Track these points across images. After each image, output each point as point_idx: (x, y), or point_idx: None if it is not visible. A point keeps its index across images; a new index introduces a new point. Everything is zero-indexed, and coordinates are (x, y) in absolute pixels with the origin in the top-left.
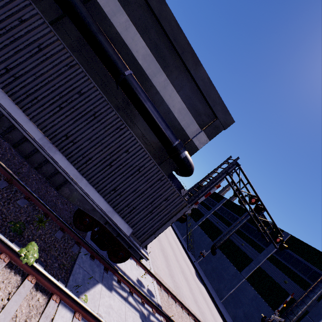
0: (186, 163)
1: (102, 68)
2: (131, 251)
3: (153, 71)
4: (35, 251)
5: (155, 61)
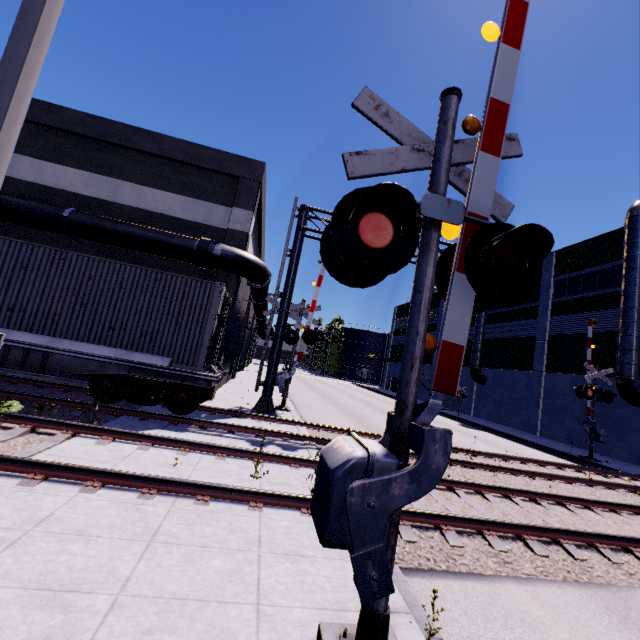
0: (232, 258)
1: (46, 237)
2: (190, 384)
3: (109, 190)
4: (14, 401)
5: (103, 177)
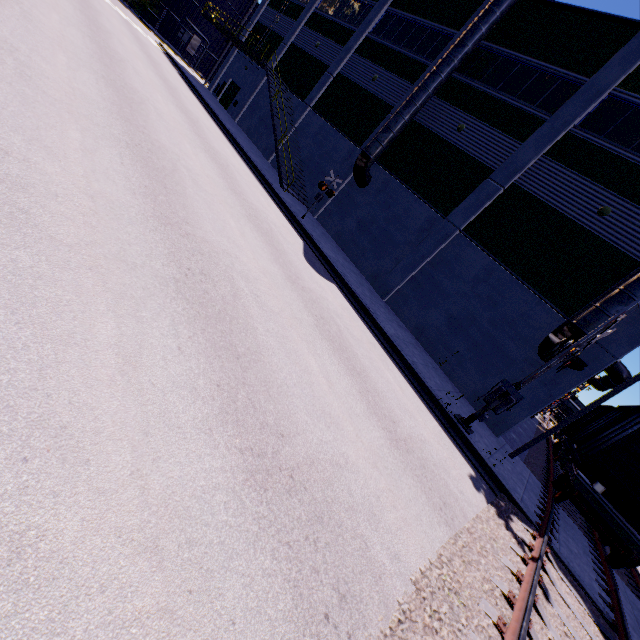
0: None
1: None
2: None
3: None
4: None
5: None
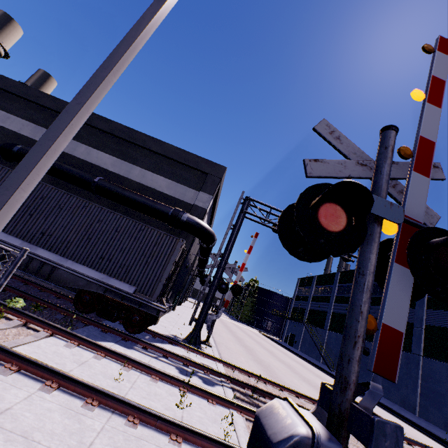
0: (193, 224)
1: (80, 192)
2: (144, 310)
3: (126, 170)
4: (21, 299)
5: (124, 162)
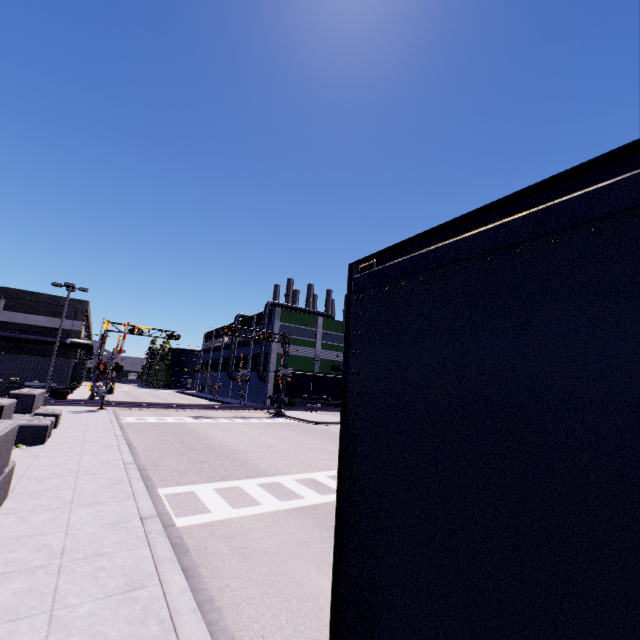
0: (76, 344)
1: None
2: (65, 390)
3: (11, 317)
4: None
5: (7, 312)
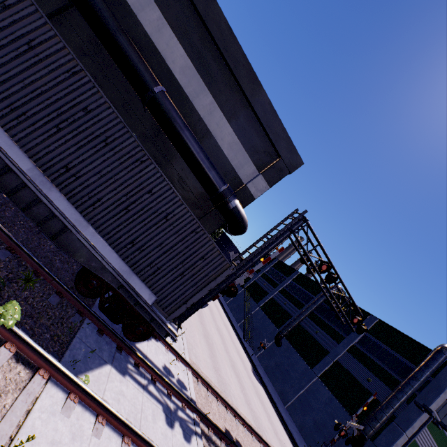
0: (236, 216)
1: (124, 82)
2: (154, 326)
3: (195, 89)
4: (17, 311)
5: (198, 76)
